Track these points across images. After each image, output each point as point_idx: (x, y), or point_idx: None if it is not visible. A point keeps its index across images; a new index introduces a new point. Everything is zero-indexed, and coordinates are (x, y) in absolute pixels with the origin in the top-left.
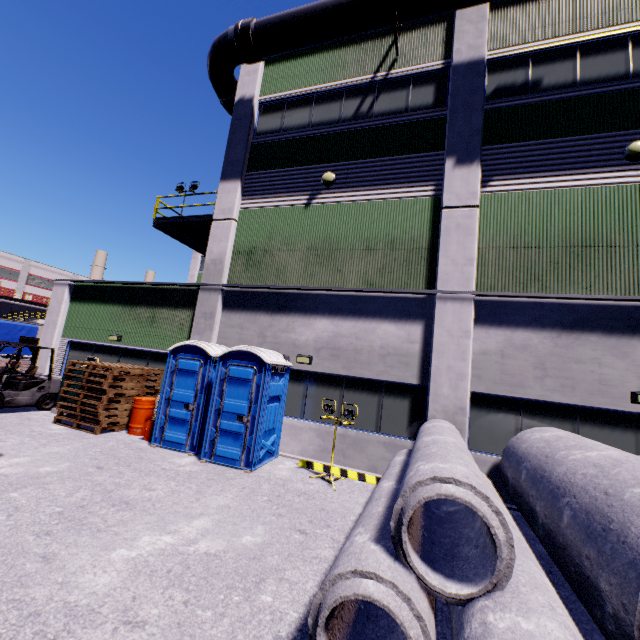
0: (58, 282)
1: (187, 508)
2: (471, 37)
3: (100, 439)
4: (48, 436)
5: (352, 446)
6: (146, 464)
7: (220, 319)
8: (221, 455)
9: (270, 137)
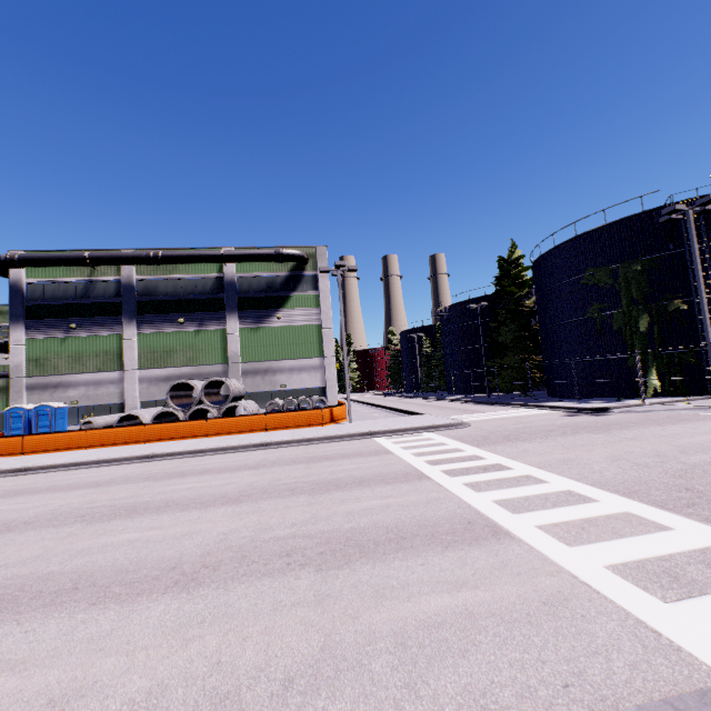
0: None
1: None
2: (128, 271)
3: None
4: None
5: None
6: None
7: (26, 392)
8: None
9: (37, 302)
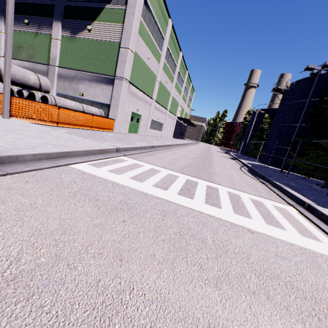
0: None
1: None
2: None
3: None
4: None
5: None
6: None
7: None
8: None
9: None
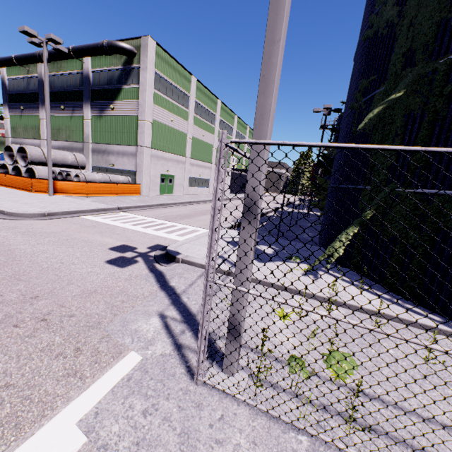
0: None
1: None
2: (40, 69)
3: None
4: None
5: None
6: None
7: None
8: None
9: (11, 92)
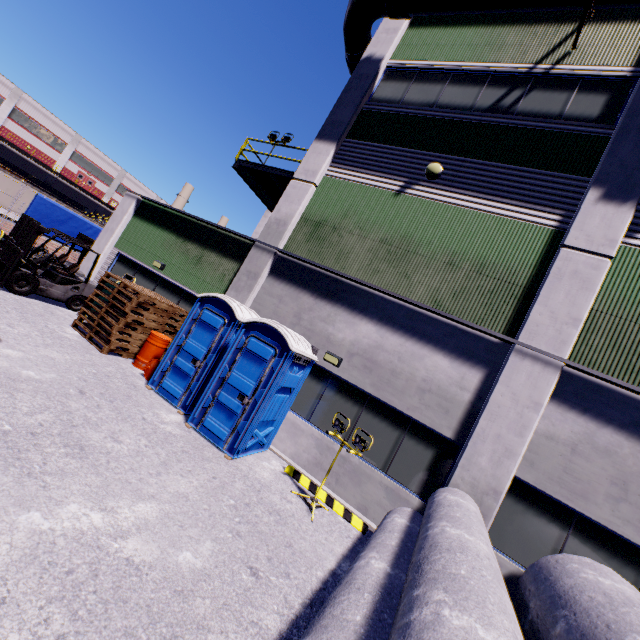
0: (129, 193)
1: (141, 481)
2: None
3: (103, 360)
4: (57, 337)
5: (349, 474)
6: (130, 406)
7: (262, 283)
8: (208, 427)
9: (385, 107)
